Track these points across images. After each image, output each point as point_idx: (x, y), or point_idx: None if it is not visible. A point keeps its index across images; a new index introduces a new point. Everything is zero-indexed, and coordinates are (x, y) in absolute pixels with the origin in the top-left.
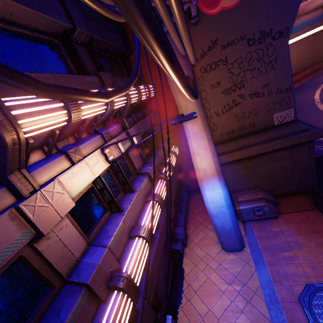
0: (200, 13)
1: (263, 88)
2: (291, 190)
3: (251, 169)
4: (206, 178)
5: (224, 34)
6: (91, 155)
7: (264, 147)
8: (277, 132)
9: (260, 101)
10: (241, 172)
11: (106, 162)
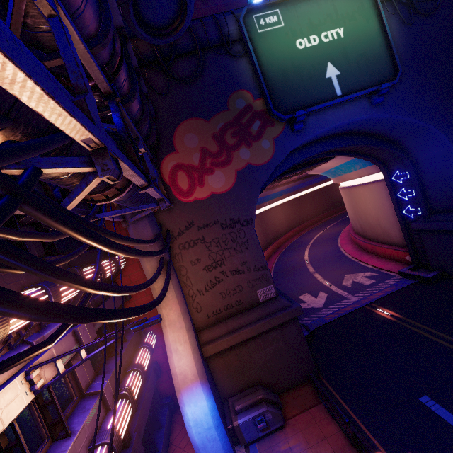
0: (176, 200)
1: (242, 265)
2: (294, 379)
3: (246, 357)
4: (186, 386)
5: (199, 217)
6: (6, 388)
7: (254, 328)
8: (264, 310)
9: (241, 277)
10: (236, 364)
11: (30, 392)
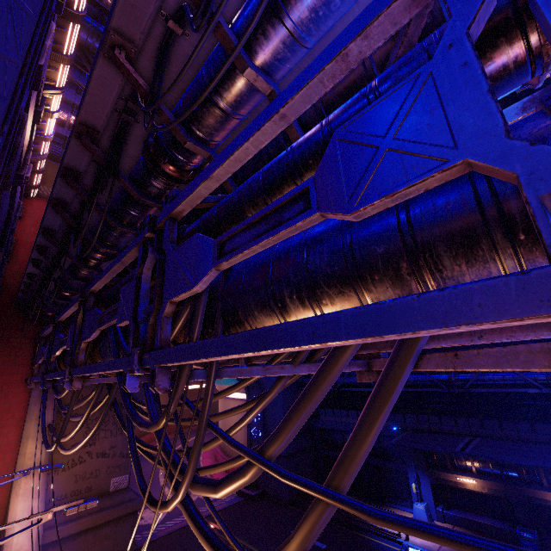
0: None
1: (111, 449)
2: None
3: None
4: None
5: None
6: None
7: (94, 518)
8: (110, 500)
9: (104, 461)
10: None
11: None
